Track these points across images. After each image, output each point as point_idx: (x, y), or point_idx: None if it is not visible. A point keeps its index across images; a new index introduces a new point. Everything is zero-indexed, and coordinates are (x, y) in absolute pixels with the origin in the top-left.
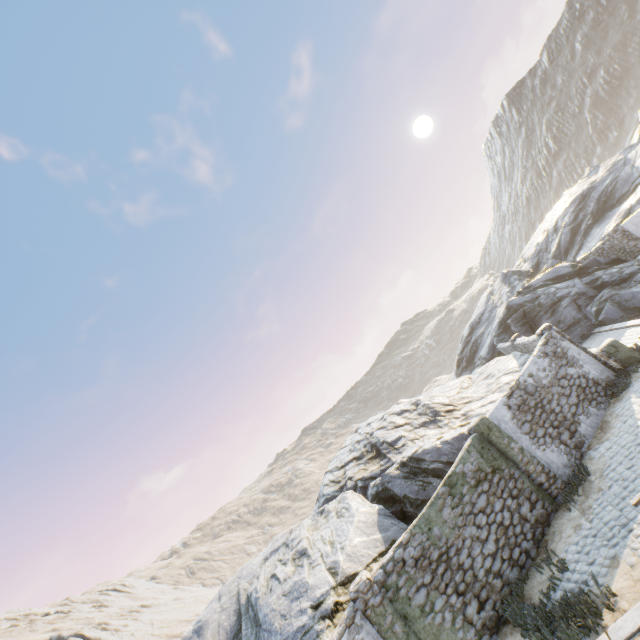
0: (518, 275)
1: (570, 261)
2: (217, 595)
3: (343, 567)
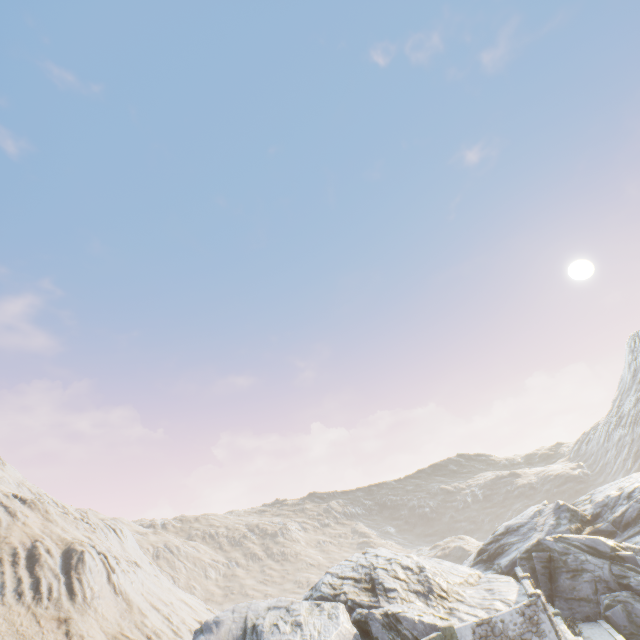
0: (571, 514)
1: (615, 541)
2: (232, 608)
3: None
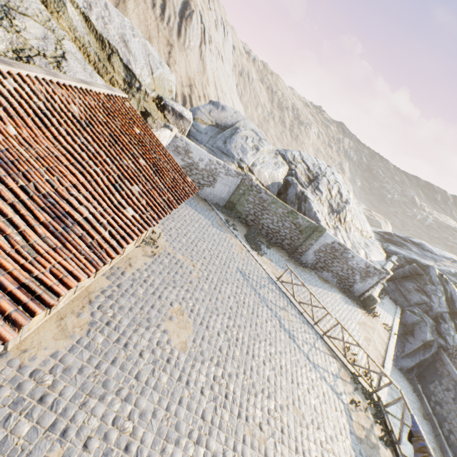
0: None
1: None
2: (235, 111)
3: (255, 169)
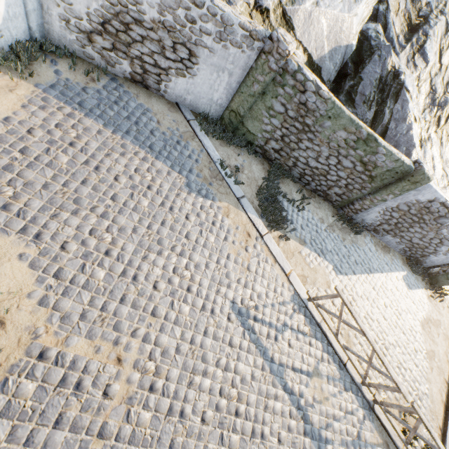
0: None
1: None
2: None
3: (298, 11)
